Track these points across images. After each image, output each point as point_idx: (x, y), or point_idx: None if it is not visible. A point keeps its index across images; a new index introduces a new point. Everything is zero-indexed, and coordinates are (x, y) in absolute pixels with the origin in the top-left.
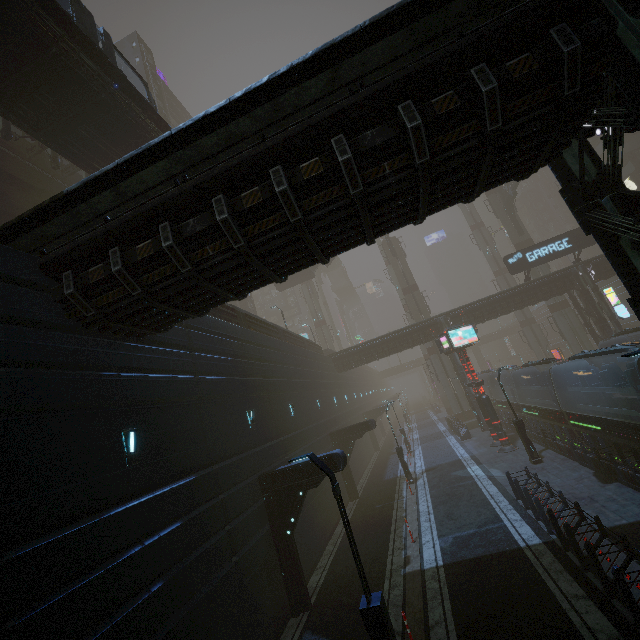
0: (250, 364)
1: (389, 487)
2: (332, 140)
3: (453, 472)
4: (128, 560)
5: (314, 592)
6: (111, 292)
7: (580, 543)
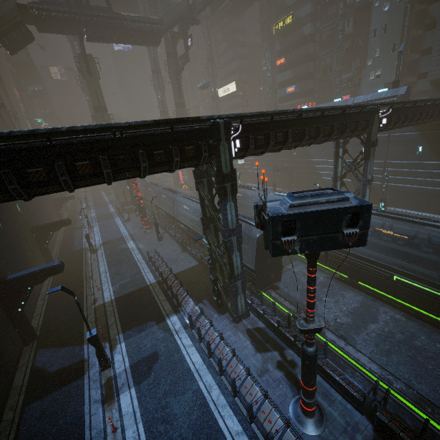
0: None
1: (78, 256)
2: (100, 158)
3: (119, 245)
4: None
5: (37, 330)
6: None
7: (168, 281)
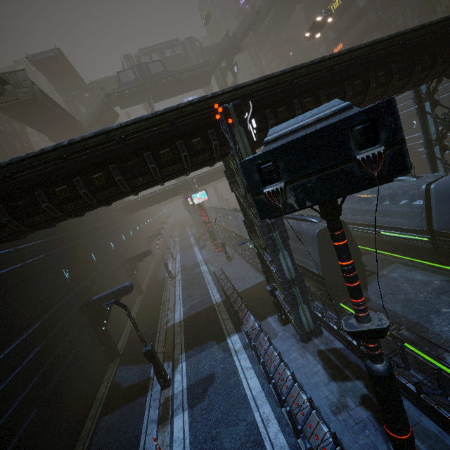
0: (59, 238)
1: (161, 284)
2: (110, 167)
3: (194, 270)
4: (17, 374)
5: (121, 348)
6: None
7: (232, 299)
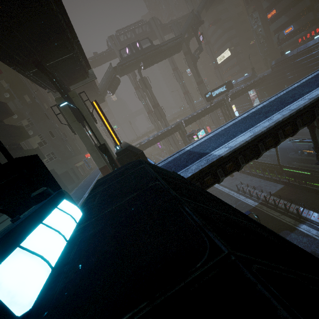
0: None
1: None
2: (297, 121)
3: None
4: None
5: None
6: (211, 186)
7: (272, 202)
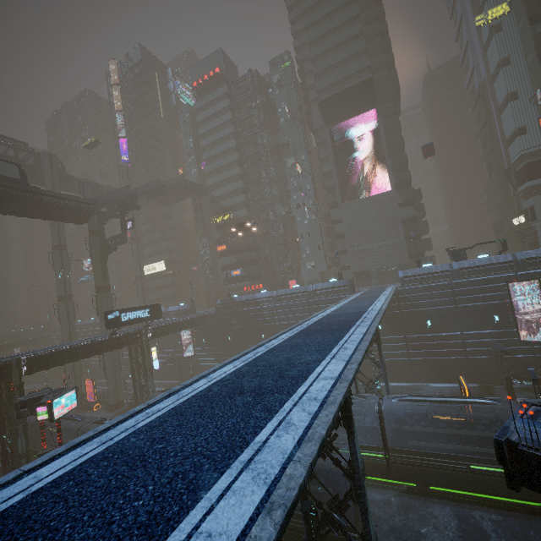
0: None
1: None
2: None
3: None
4: None
5: None
6: None
7: None
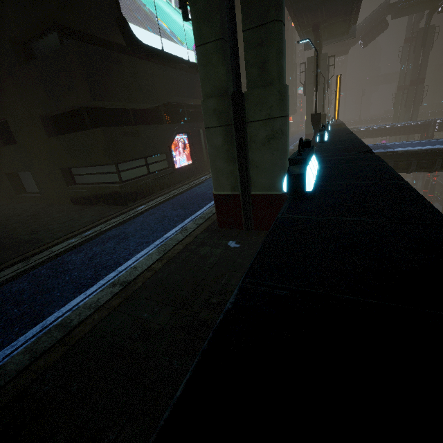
0: None
1: None
2: None
3: None
4: None
5: None
6: None
7: None
